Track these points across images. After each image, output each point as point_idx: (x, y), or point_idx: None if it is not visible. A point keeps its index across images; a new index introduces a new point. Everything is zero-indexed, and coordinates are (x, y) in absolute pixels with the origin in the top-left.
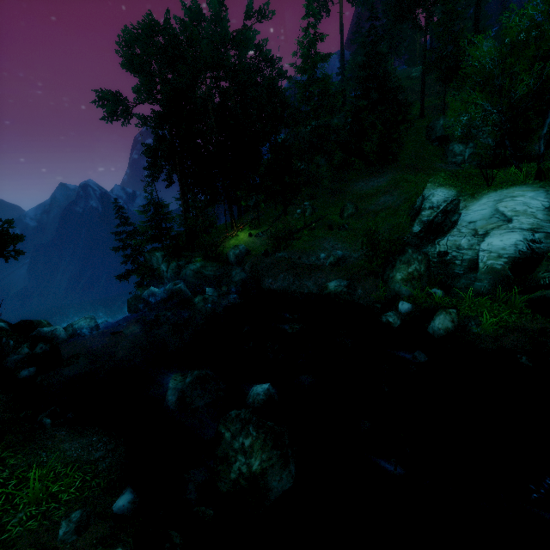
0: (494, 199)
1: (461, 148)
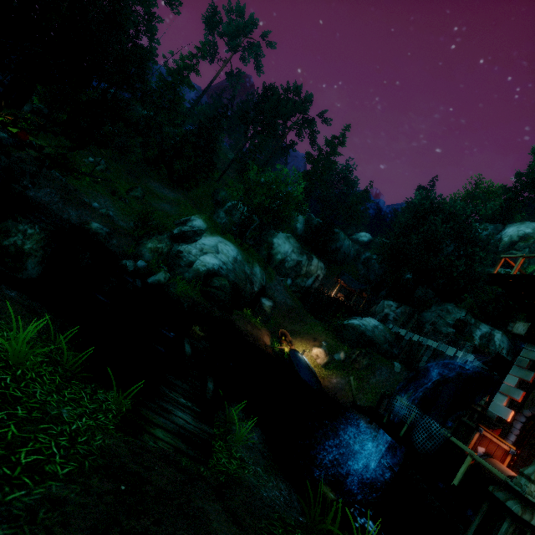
0: (219, 241)
1: (224, 216)
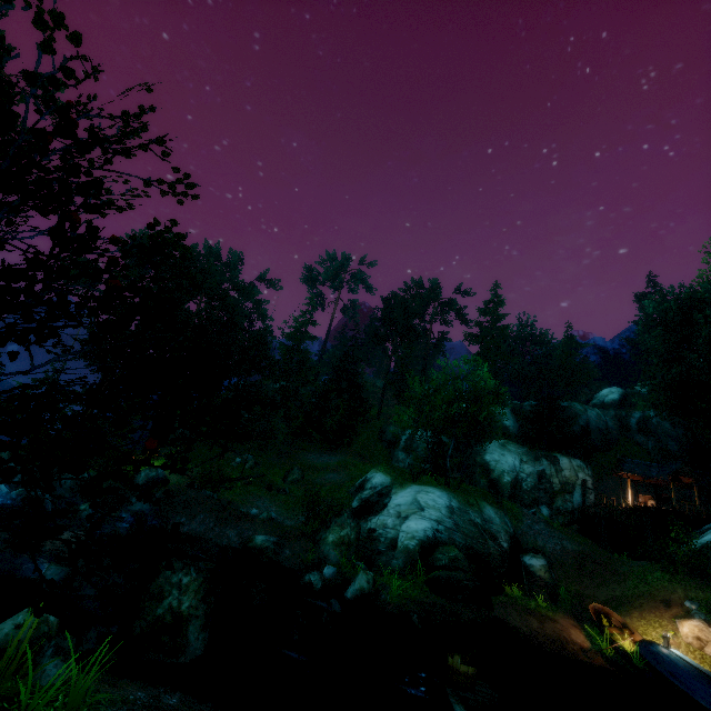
0: (415, 491)
1: (404, 456)
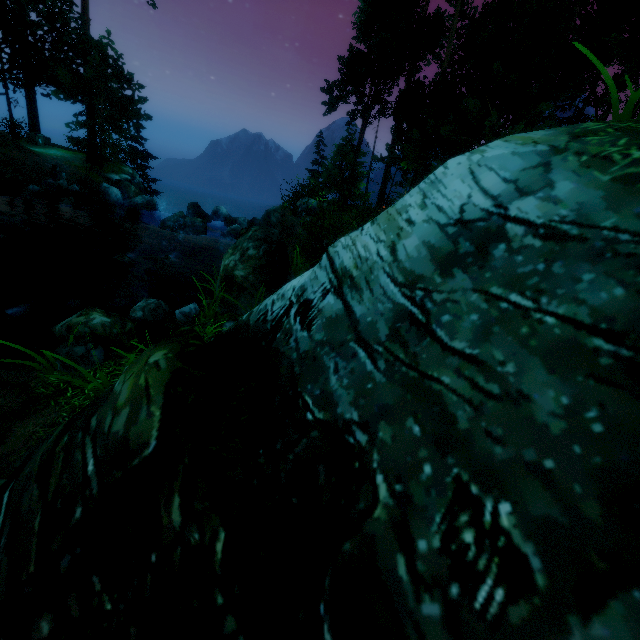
0: None
1: None
